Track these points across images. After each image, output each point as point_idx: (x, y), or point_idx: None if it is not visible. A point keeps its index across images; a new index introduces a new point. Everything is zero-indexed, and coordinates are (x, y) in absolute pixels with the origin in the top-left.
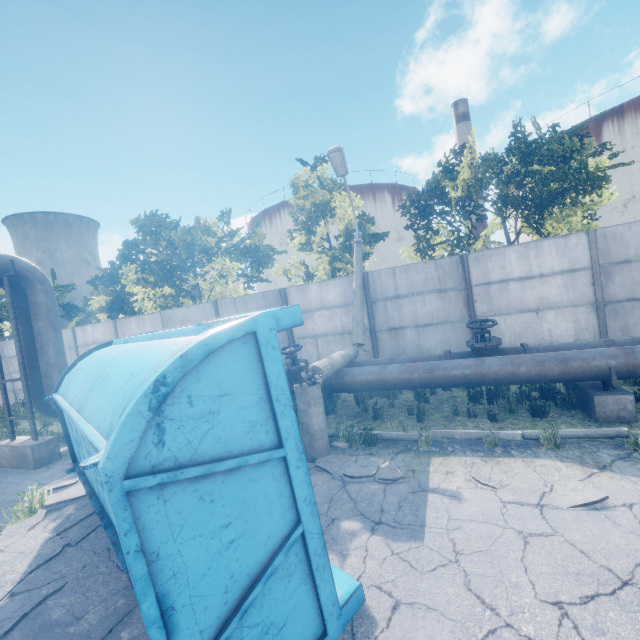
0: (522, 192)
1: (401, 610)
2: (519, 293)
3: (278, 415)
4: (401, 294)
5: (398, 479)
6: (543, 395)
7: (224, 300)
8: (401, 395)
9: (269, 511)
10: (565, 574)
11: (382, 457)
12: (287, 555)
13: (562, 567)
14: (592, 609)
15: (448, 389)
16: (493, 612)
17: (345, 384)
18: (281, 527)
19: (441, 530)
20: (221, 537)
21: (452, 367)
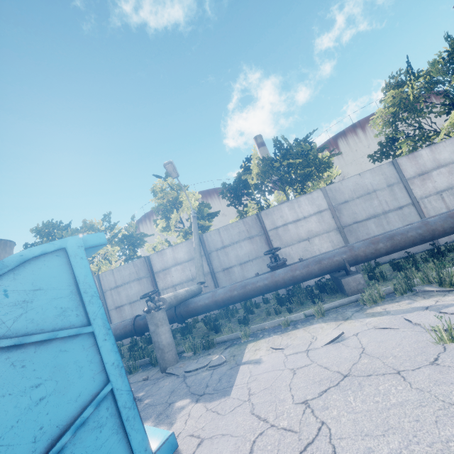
0: (289, 175)
1: (203, 444)
2: (295, 230)
3: (86, 302)
4: (226, 244)
5: (222, 363)
6: (321, 290)
7: (104, 273)
8: (238, 314)
9: (79, 374)
10: (313, 383)
11: (215, 354)
12: (98, 410)
13: (312, 380)
14: (324, 397)
15: (267, 302)
16: (264, 421)
17: (190, 310)
18: (92, 387)
19: (243, 385)
20: (31, 395)
21: (257, 281)
